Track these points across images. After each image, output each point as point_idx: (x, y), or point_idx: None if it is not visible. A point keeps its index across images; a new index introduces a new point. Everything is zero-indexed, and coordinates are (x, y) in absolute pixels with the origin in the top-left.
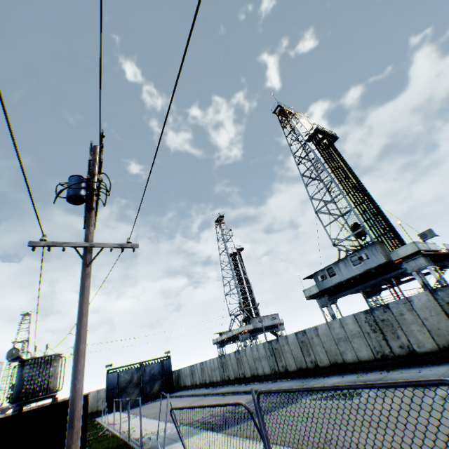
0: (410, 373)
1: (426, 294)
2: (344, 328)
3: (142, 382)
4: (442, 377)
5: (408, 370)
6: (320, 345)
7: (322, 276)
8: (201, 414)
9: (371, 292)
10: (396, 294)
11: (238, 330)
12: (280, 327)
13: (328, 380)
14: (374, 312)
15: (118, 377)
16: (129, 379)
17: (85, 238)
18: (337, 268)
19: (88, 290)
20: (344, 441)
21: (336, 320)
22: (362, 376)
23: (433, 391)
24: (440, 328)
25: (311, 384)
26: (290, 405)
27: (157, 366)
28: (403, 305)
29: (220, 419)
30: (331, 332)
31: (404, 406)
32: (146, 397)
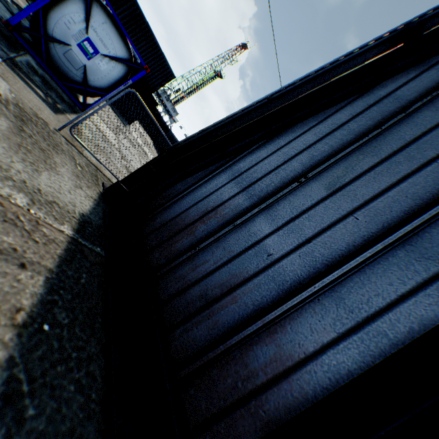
0: None
1: None
2: None
3: None
4: None
5: None
6: None
7: (166, 97)
8: None
9: None
10: None
11: None
12: None
13: None
14: None
15: None
16: None
17: None
18: (170, 103)
19: None
20: None
21: None
22: None
23: None
24: None
25: None
26: None
27: None
28: None
29: None
30: None
31: None
32: None
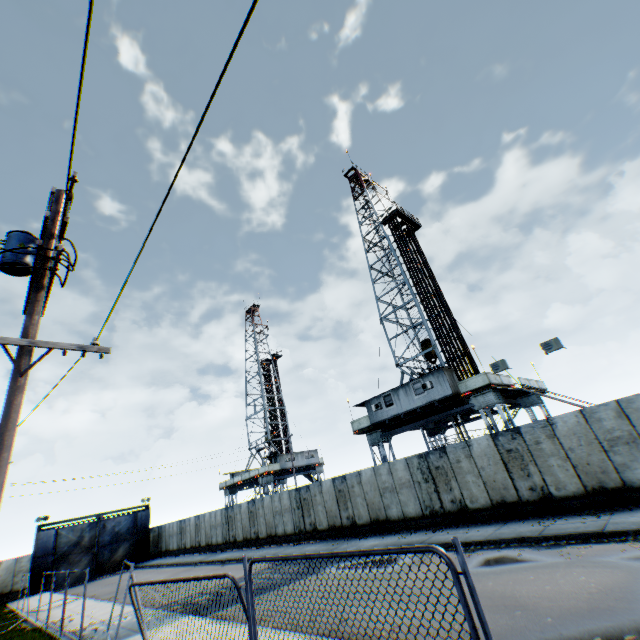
0: (458, 534)
1: (488, 438)
2: (393, 475)
3: (98, 545)
4: (488, 539)
5: (457, 530)
6: (362, 496)
7: (377, 405)
8: (185, 591)
9: (435, 429)
10: (462, 434)
11: (259, 470)
12: (318, 468)
13: (364, 542)
14: (429, 457)
15: (57, 537)
16: (76, 540)
17: (24, 331)
18: (397, 396)
19: (18, 412)
20: (362, 620)
21: (385, 465)
22: (404, 537)
23: (421, 559)
24: (496, 480)
25: (342, 547)
26: (309, 576)
27: (127, 521)
28: (462, 450)
29: (211, 597)
30: (377, 479)
31: (440, 574)
32: (101, 568)
